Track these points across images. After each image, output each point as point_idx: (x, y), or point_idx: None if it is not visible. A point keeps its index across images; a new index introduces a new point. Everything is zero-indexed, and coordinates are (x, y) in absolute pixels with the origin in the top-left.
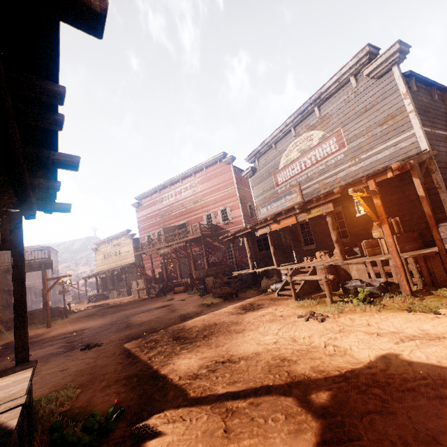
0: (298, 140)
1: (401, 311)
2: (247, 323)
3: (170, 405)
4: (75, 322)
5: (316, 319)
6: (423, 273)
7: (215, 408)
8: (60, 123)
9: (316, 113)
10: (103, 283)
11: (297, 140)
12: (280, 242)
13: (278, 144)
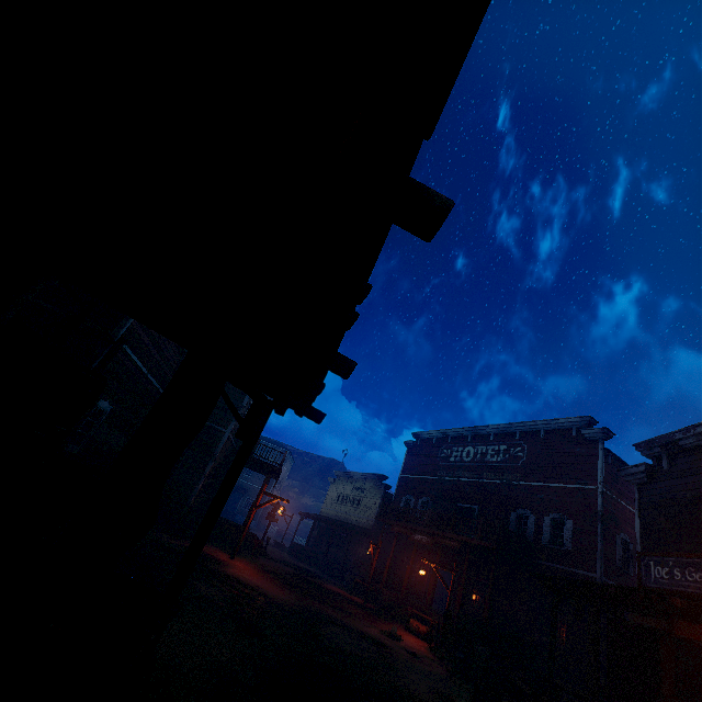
0: None
1: None
2: None
3: None
4: (259, 572)
5: None
6: None
7: None
8: (350, 322)
9: None
10: (319, 535)
11: None
12: (696, 678)
13: None
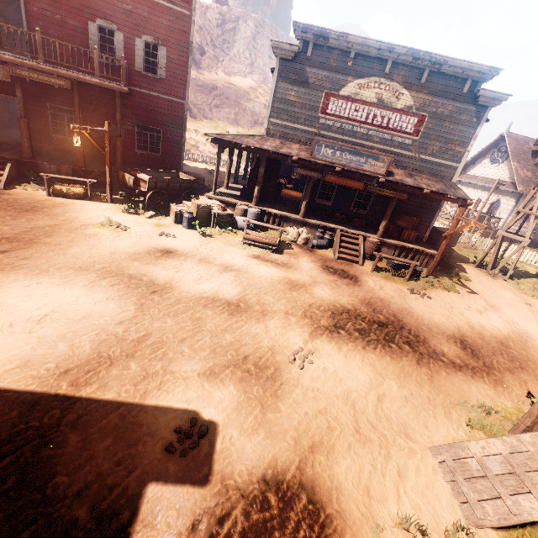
0: (386, 83)
1: (444, 290)
2: (392, 300)
3: (509, 378)
4: None
5: (425, 296)
6: (425, 261)
7: (517, 370)
8: None
9: (423, 75)
10: None
11: (385, 83)
12: None
13: (358, 59)
